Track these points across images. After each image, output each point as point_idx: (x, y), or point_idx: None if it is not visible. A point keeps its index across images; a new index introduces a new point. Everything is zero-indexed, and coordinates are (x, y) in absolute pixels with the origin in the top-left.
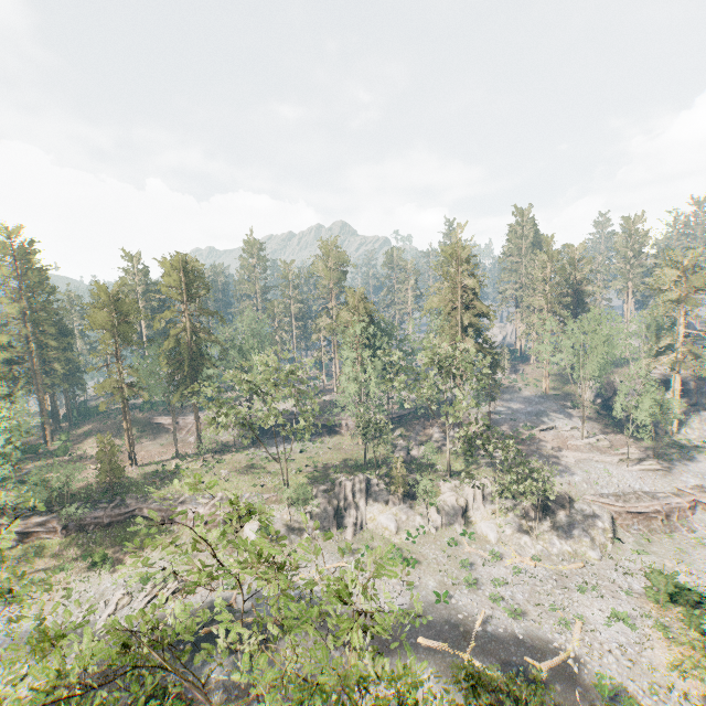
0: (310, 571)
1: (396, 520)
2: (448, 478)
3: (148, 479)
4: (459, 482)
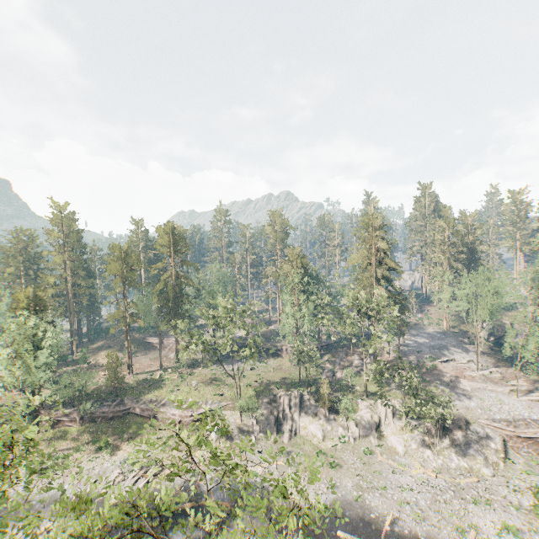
0: (255, 467)
1: (323, 429)
2: (365, 397)
3: (140, 385)
4: (373, 401)
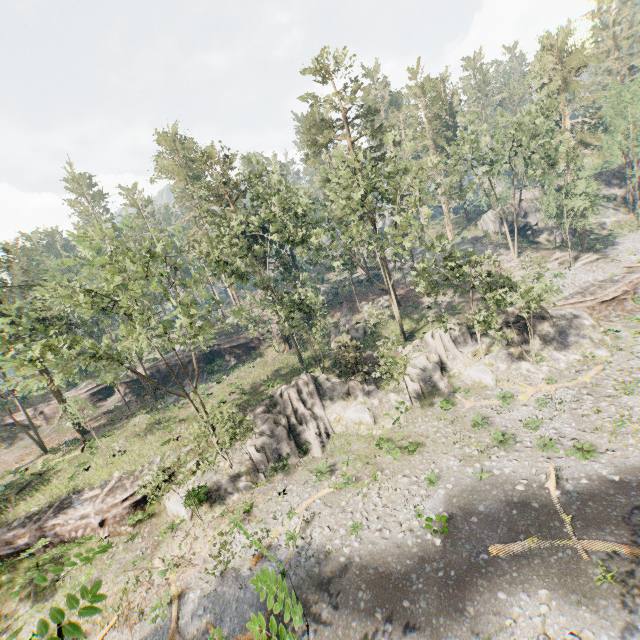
0: (283, 523)
1: (368, 408)
2: (404, 341)
3: None
4: (419, 340)
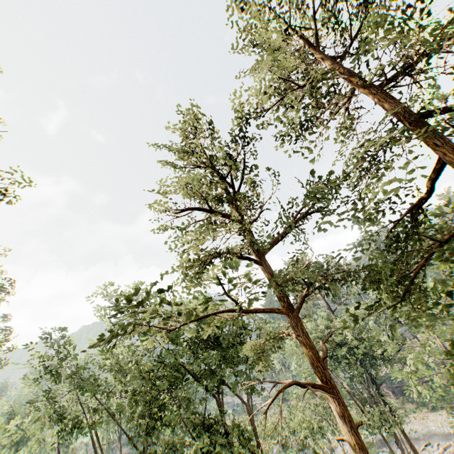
0: None
1: None
2: None
3: None
4: None
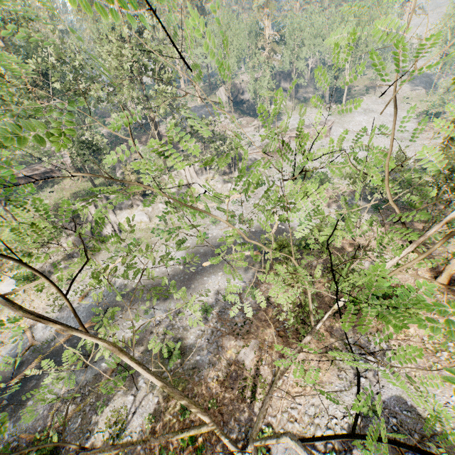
0: None
1: (145, 213)
2: (167, 172)
3: None
4: (176, 172)
